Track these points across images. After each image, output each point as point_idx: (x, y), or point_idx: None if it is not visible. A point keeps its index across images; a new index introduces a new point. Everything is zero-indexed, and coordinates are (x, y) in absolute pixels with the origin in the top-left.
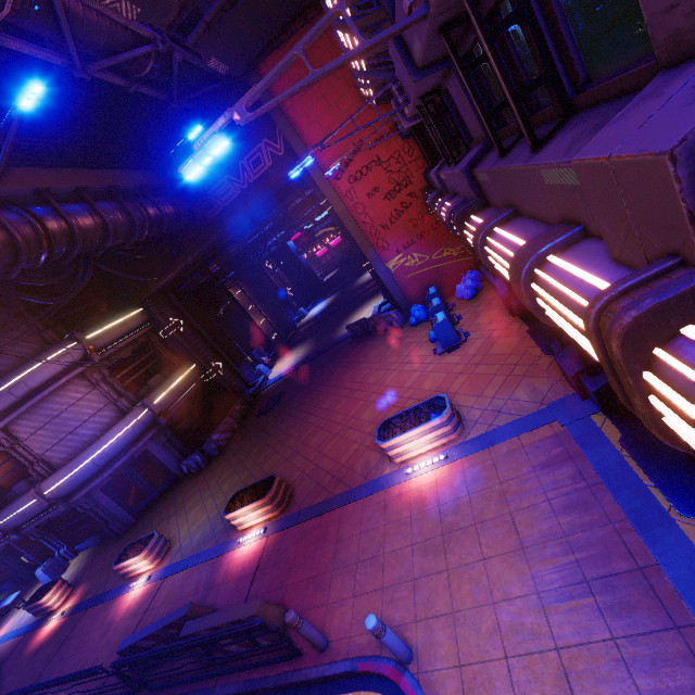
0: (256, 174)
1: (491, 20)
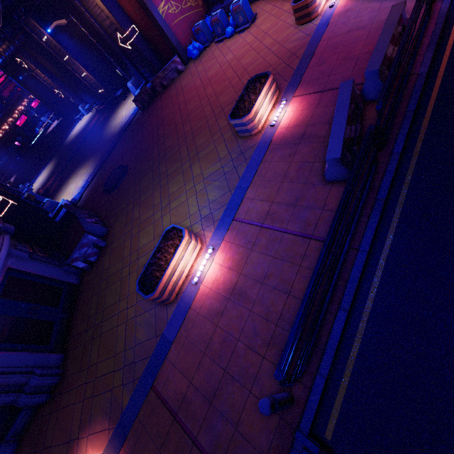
0: None
1: None
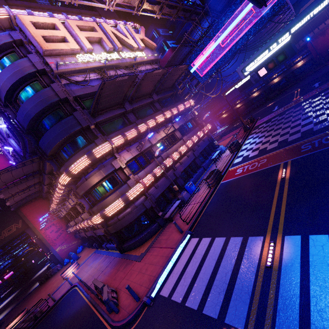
0: (9, 233)
1: (74, 208)
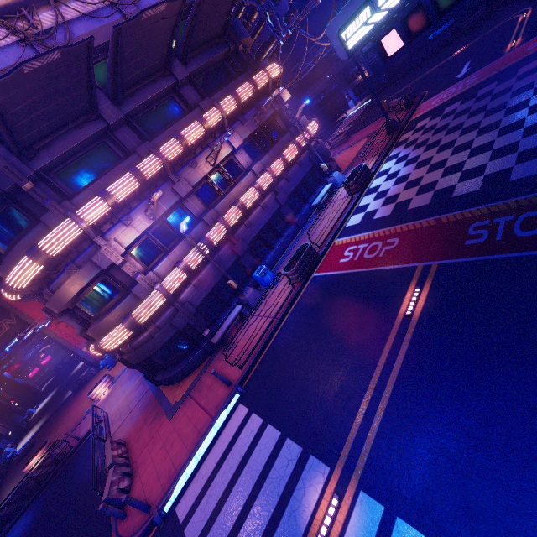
0: (0, 334)
1: None
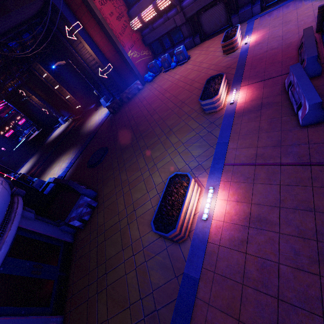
0: None
1: None
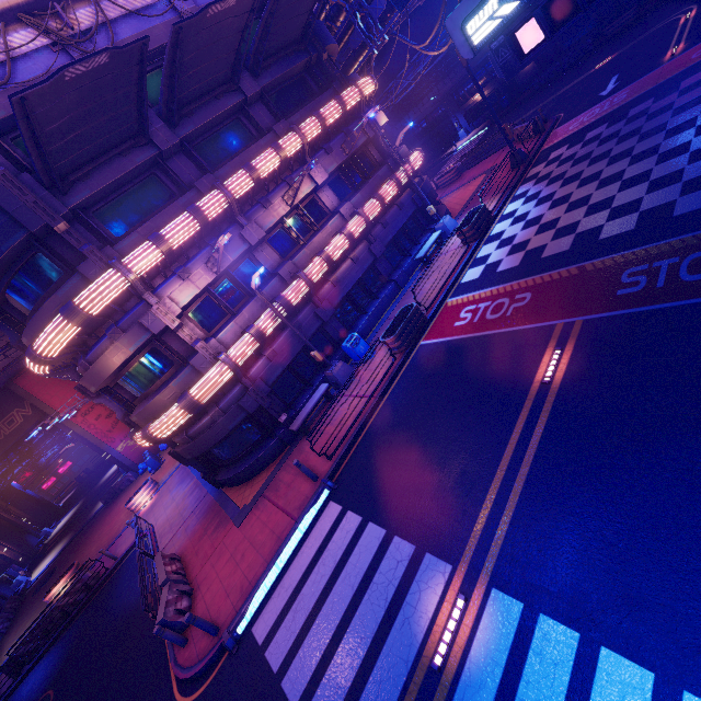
0: (11, 428)
1: None
